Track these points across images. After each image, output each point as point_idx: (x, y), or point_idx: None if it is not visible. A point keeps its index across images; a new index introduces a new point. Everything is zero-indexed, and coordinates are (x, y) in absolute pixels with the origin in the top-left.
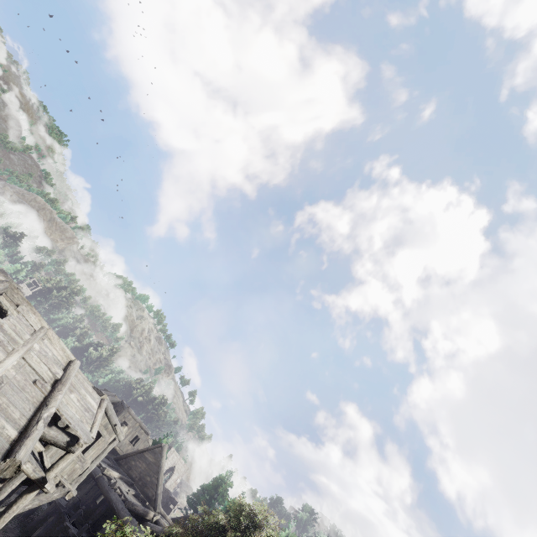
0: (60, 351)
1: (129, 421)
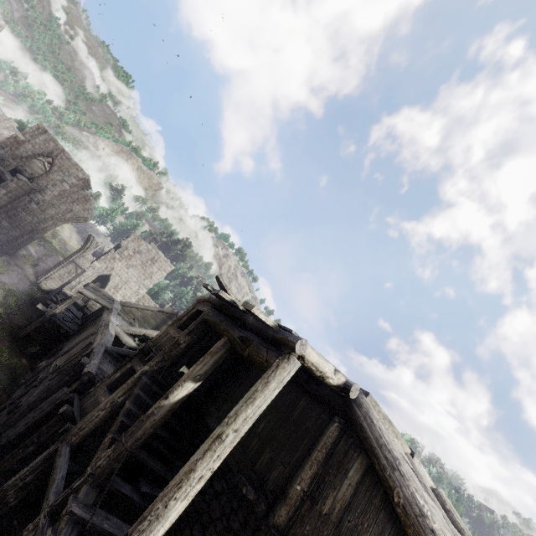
0: None
1: None
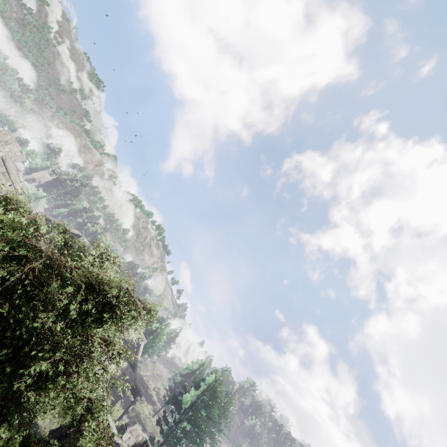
0: None
1: None
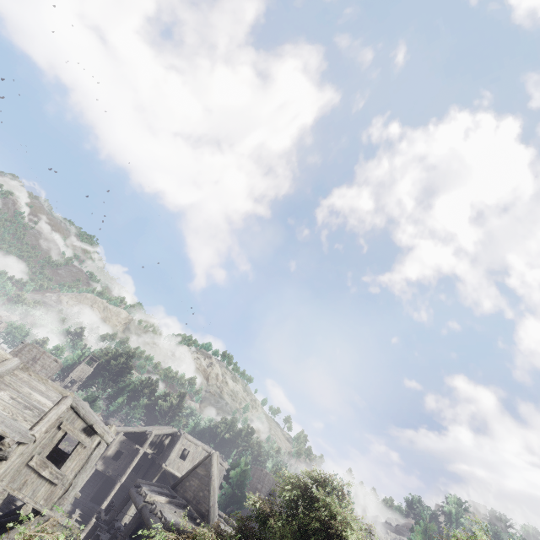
0: None
1: (190, 447)
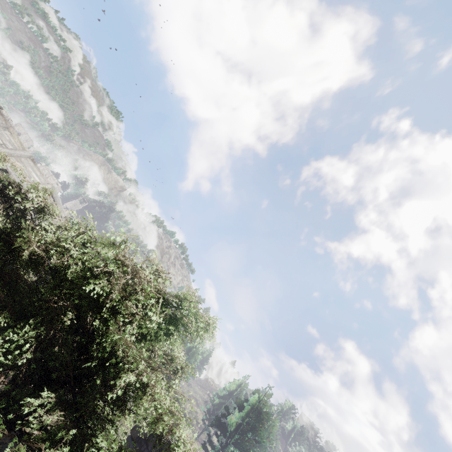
0: (18, 143)
1: None
